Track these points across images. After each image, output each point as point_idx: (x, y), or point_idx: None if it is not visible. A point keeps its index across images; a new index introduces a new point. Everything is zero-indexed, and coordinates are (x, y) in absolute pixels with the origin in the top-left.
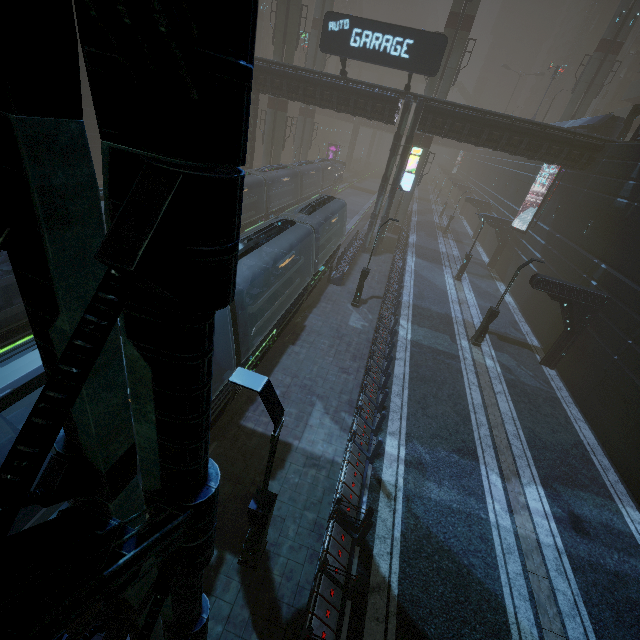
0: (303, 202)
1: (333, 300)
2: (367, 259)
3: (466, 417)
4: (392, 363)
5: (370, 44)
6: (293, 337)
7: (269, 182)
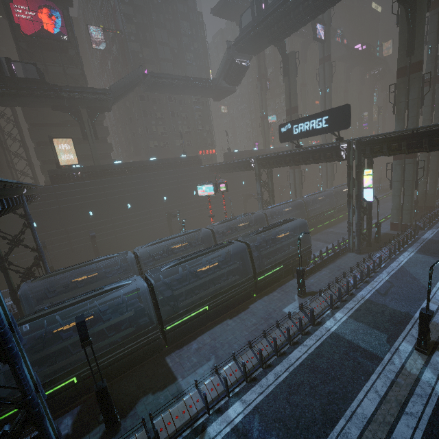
0: (314, 218)
1: (286, 291)
2: (349, 257)
3: (331, 419)
4: (294, 347)
5: (303, 129)
6: (234, 314)
7: (272, 214)
